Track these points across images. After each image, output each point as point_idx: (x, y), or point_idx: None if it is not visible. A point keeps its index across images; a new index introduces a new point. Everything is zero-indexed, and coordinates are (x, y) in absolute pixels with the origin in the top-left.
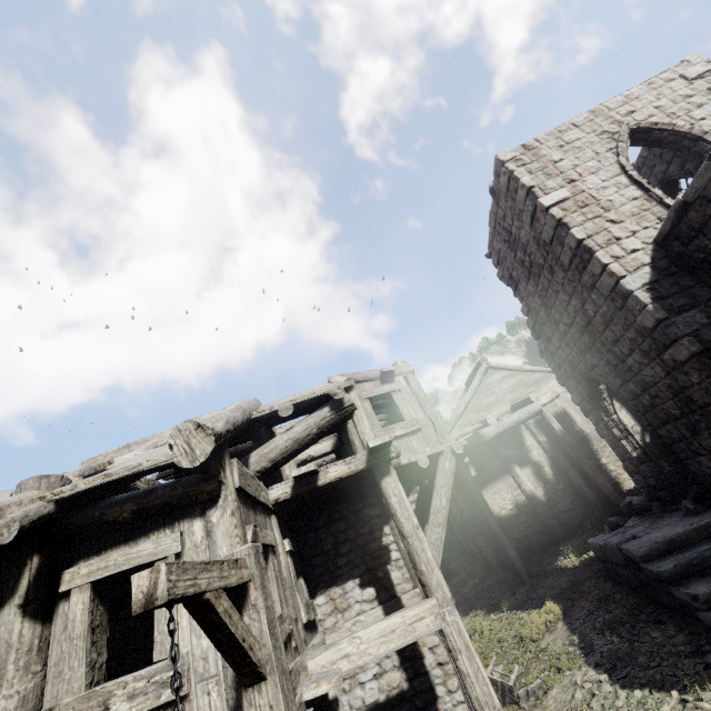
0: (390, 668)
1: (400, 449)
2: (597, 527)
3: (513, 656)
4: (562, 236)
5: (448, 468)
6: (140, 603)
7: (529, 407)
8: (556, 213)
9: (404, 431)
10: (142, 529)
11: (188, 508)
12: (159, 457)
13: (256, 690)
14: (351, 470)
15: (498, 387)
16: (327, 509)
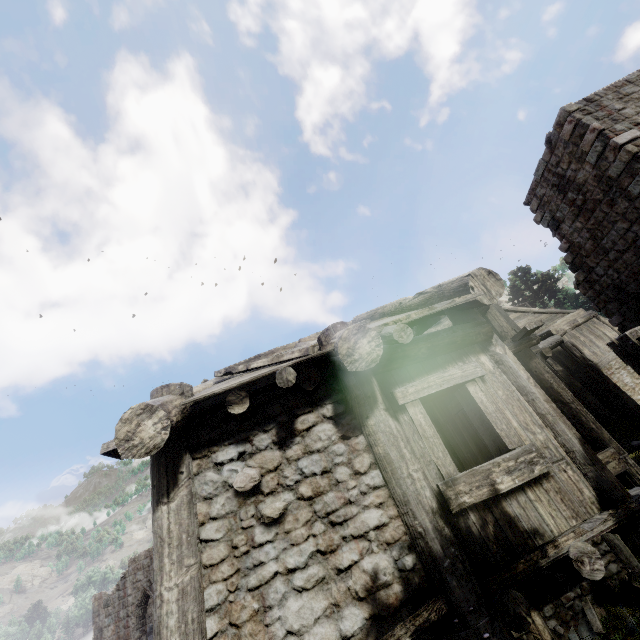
0: None
1: None
2: (625, 437)
3: None
4: (635, 168)
5: None
6: None
7: (550, 338)
8: (631, 149)
9: None
10: (436, 363)
11: (467, 347)
12: (466, 295)
13: None
14: None
15: None
16: None
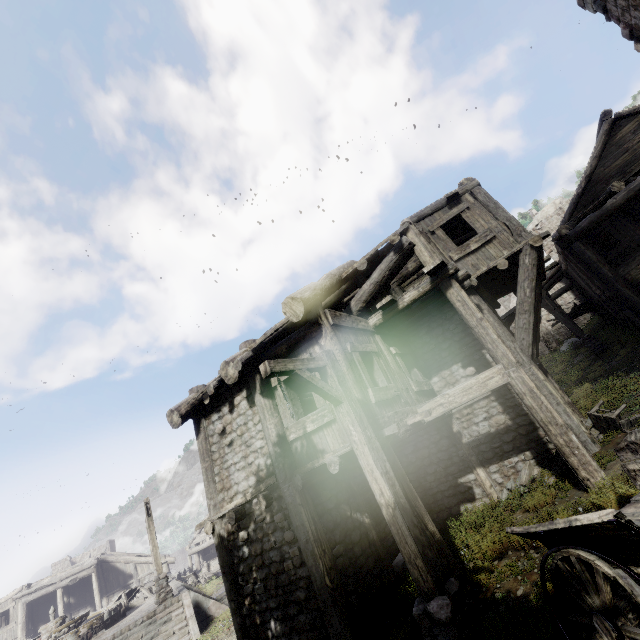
0: (495, 413)
1: (478, 260)
2: None
3: (636, 400)
4: None
5: (528, 263)
6: (264, 375)
7: None
8: None
9: (479, 244)
10: (294, 355)
11: (310, 341)
12: (282, 320)
13: (340, 407)
14: (420, 292)
15: (633, 139)
16: (425, 322)
